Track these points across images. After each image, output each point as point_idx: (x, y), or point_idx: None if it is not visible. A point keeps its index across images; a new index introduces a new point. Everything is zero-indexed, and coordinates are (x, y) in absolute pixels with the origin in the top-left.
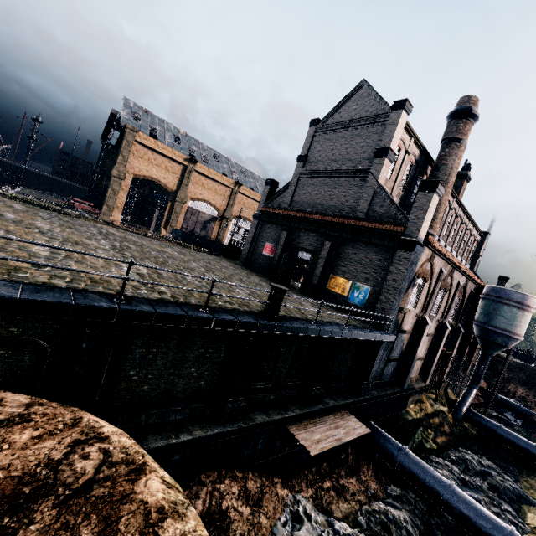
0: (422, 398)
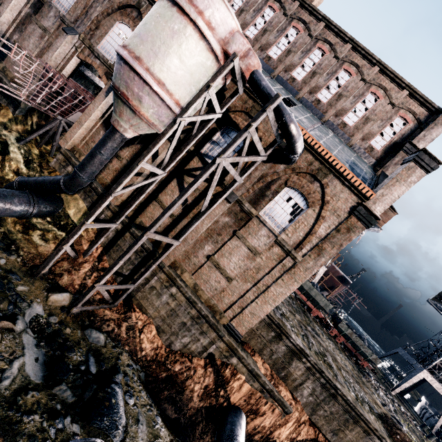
0: (5, 109)
